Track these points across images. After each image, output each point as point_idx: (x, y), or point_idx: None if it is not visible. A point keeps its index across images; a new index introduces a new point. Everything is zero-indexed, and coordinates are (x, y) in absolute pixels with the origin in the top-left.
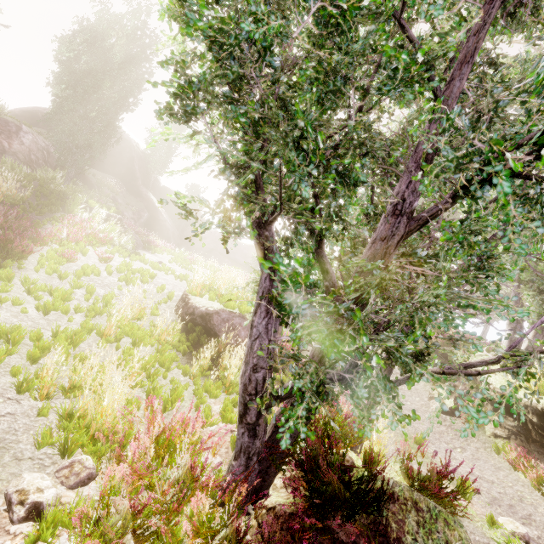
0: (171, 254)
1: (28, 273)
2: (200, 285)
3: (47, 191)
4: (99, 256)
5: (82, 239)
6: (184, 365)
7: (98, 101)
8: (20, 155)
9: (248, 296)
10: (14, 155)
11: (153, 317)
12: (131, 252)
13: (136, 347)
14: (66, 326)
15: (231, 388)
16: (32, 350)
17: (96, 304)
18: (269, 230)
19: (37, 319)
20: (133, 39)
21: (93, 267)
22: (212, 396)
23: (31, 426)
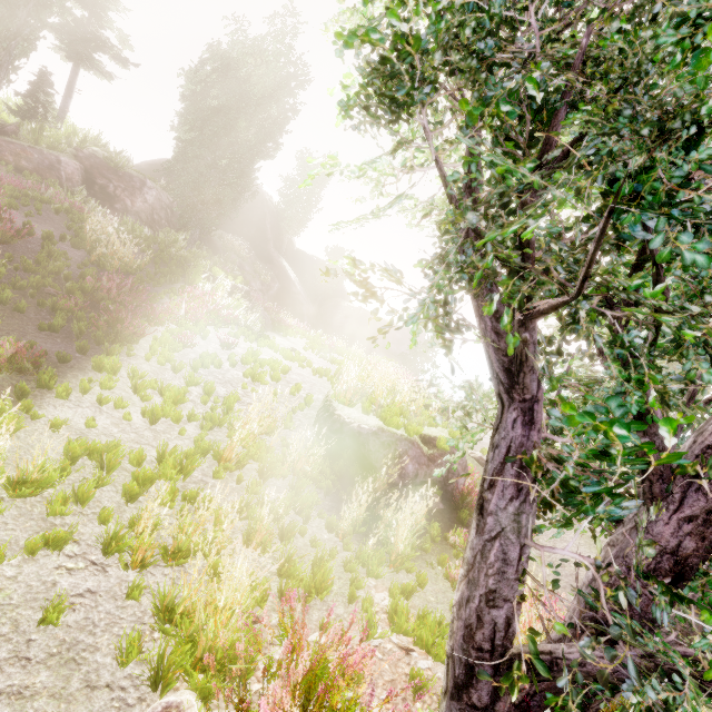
0: (305, 338)
1: (138, 362)
2: (350, 389)
3: (167, 257)
4: (221, 340)
5: (202, 317)
6: (328, 512)
7: (229, 145)
8: (143, 215)
9: (417, 408)
10: (136, 214)
11: (285, 431)
12: (258, 334)
13: (263, 478)
14: (176, 445)
15: (399, 562)
16: (130, 483)
17: (215, 412)
18: (530, 329)
19: (142, 429)
20: (274, 66)
21: (213, 356)
22: (372, 575)
23: (115, 617)
